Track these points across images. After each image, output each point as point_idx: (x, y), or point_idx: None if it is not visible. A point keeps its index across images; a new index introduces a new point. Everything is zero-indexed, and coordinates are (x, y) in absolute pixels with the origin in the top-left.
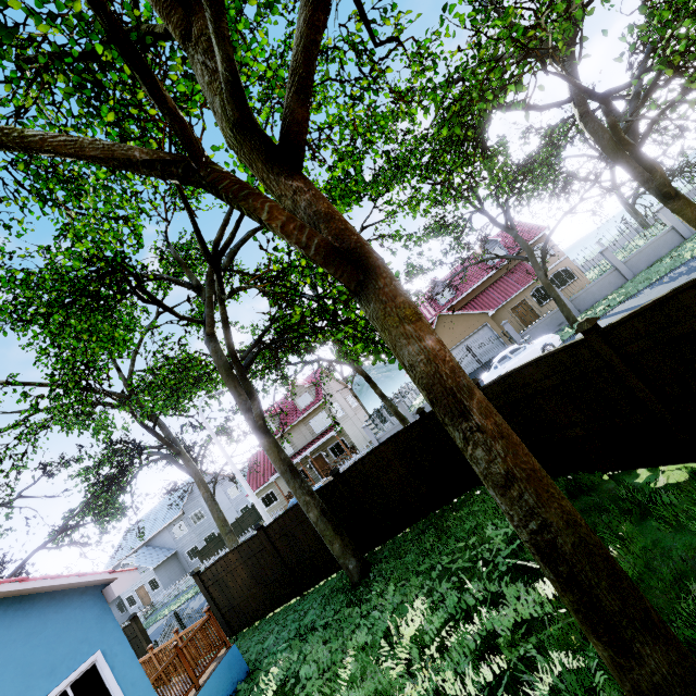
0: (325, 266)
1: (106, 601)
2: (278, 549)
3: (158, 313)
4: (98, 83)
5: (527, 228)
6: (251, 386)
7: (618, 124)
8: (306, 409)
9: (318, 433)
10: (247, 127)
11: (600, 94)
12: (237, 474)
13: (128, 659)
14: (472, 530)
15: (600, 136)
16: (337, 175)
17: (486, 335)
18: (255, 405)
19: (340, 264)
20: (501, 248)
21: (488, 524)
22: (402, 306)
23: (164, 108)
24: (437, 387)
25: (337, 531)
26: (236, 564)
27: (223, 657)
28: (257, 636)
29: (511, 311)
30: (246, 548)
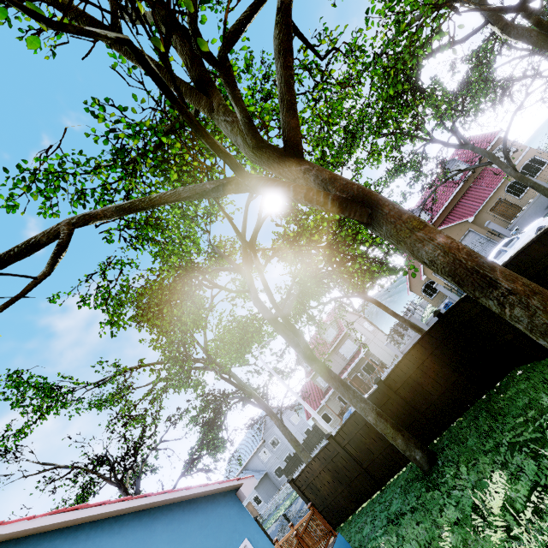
0: (341, 213)
1: (240, 502)
2: (350, 453)
3: (212, 297)
4: (166, 159)
5: (480, 139)
6: (294, 327)
7: (542, 19)
8: (333, 341)
9: (348, 358)
10: (261, 146)
11: (515, 5)
12: (299, 399)
13: (266, 545)
14: (526, 405)
15: (527, 36)
16: (317, 156)
17: (473, 239)
18: (300, 340)
19: (352, 207)
20: (461, 164)
21: (542, 396)
22: (408, 220)
23: (219, 153)
24: (460, 270)
25: (396, 428)
26: (319, 470)
27: (333, 544)
28: (353, 528)
29: (490, 212)
30: (323, 455)
